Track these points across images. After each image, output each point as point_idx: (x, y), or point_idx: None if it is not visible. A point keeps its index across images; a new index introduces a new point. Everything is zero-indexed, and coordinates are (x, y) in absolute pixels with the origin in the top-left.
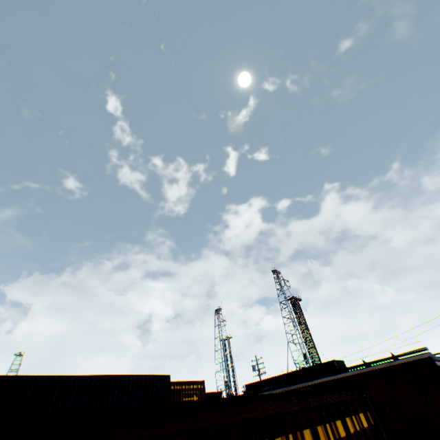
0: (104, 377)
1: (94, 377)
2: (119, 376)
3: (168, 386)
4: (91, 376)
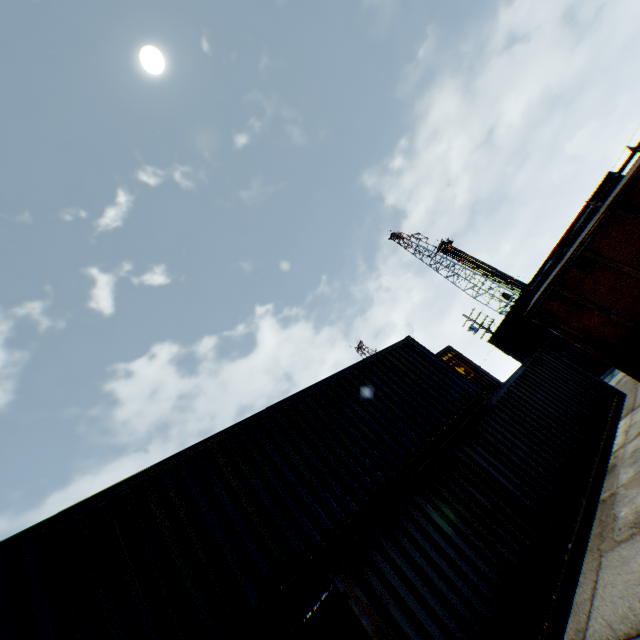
0: (306, 395)
1: (285, 406)
2: (330, 380)
3: (424, 351)
4: (277, 407)
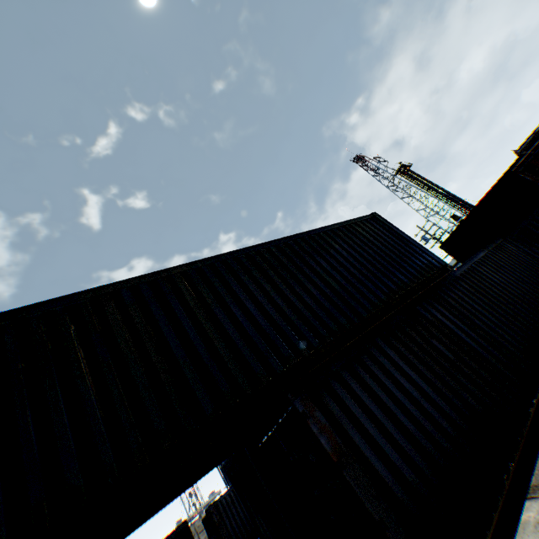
0: (272, 246)
1: (251, 252)
2: (297, 237)
3: (390, 226)
4: (243, 252)
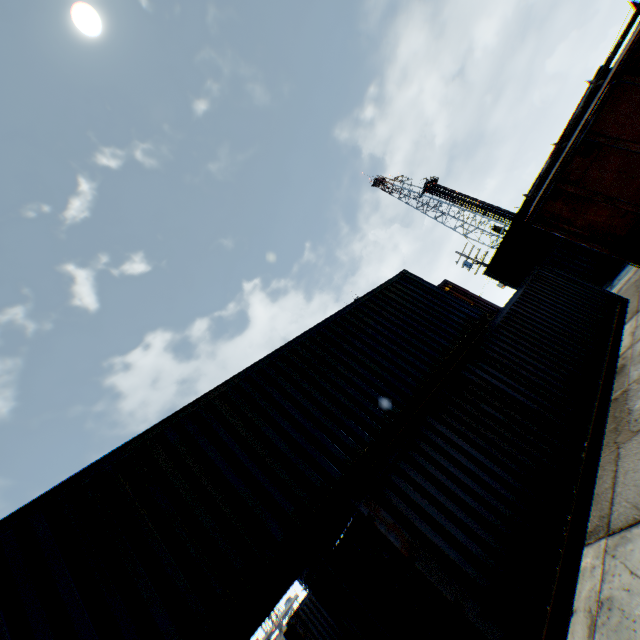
0: (305, 339)
1: (285, 352)
2: (328, 322)
3: (422, 283)
4: (276, 354)
